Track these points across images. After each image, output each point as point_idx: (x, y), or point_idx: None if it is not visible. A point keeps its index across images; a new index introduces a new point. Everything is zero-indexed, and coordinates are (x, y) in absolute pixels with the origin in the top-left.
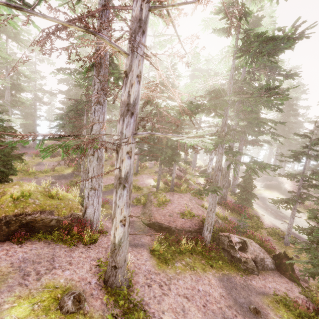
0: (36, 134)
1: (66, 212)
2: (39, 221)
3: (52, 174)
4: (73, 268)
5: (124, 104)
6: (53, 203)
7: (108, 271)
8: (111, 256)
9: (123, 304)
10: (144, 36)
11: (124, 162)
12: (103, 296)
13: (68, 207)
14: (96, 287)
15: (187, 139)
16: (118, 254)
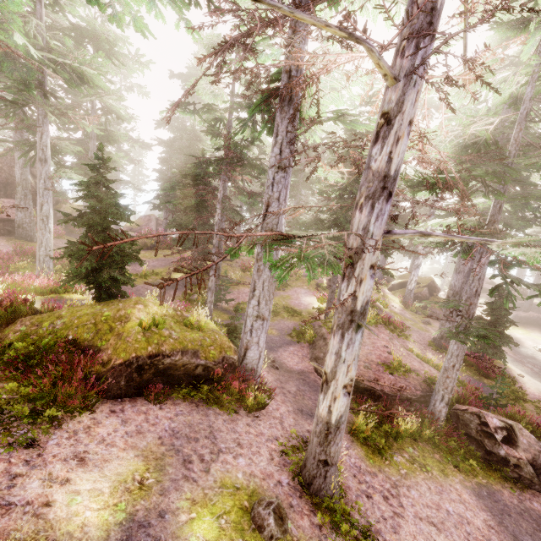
0: (253, 234)
1: (215, 354)
2: (180, 367)
3: (154, 280)
4: (246, 453)
5: (377, 177)
6: (195, 337)
7: (311, 468)
8: (320, 443)
9: (348, 530)
10: (433, 43)
11: (363, 283)
12: (309, 510)
13: (217, 345)
14: (292, 492)
15: (505, 248)
16: (334, 442)
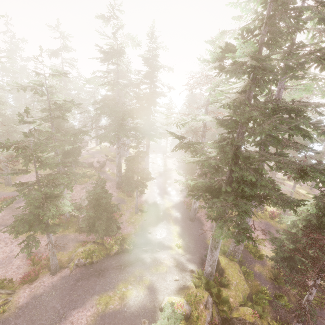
0: None
1: None
2: None
3: None
4: None
5: None
6: None
7: None
8: None
9: None
10: None
11: None
12: None
13: None
14: None
15: None
16: None
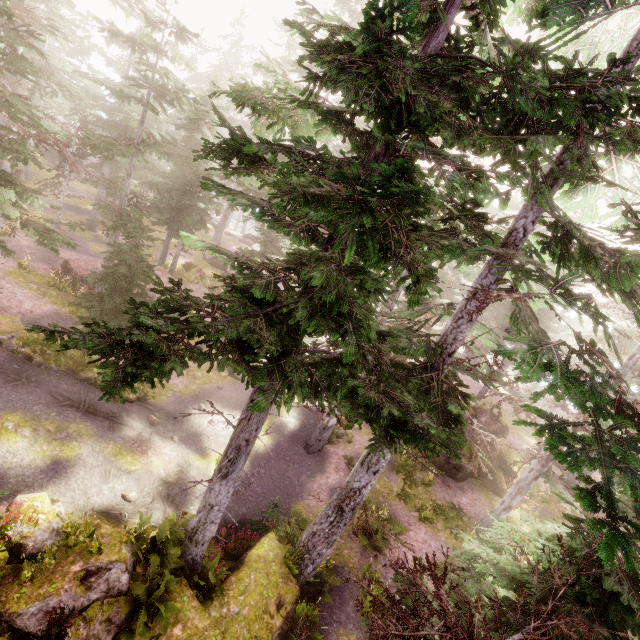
0: None
1: None
2: None
3: (66, 202)
4: None
5: None
6: None
7: None
8: None
9: None
10: None
11: None
12: None
13: None
14: None
15: None
16: None
